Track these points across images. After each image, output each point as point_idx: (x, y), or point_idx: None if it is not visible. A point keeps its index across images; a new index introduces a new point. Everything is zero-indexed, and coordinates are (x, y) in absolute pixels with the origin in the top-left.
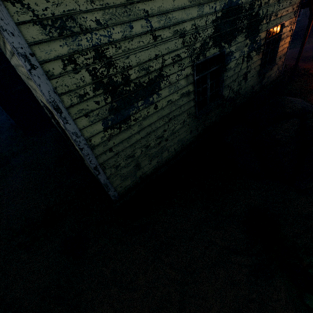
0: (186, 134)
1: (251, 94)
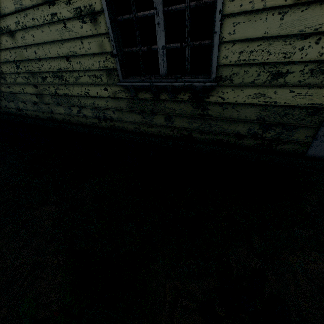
0: None
1: None
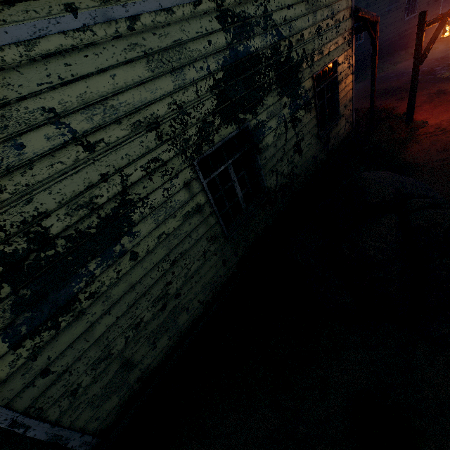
0: (216, 270)
1: (315, 168)
